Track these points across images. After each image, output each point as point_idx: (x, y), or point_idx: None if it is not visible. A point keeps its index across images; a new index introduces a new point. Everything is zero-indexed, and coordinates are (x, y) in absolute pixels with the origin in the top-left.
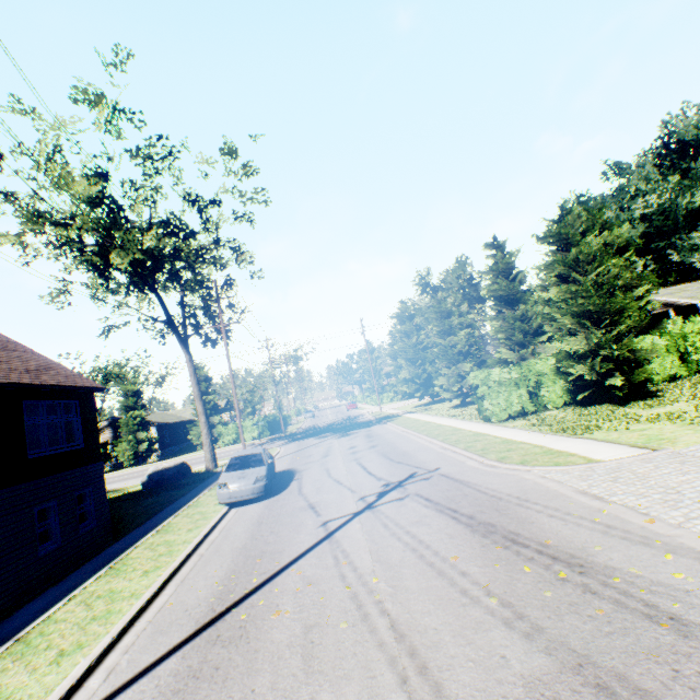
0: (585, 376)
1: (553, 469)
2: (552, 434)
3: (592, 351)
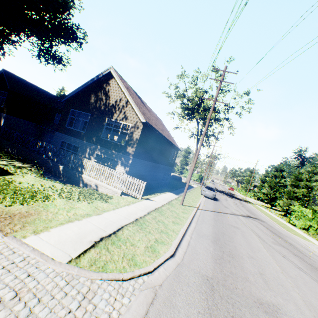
0: None
1: (301, 239)
2: (311, 237)
3: None
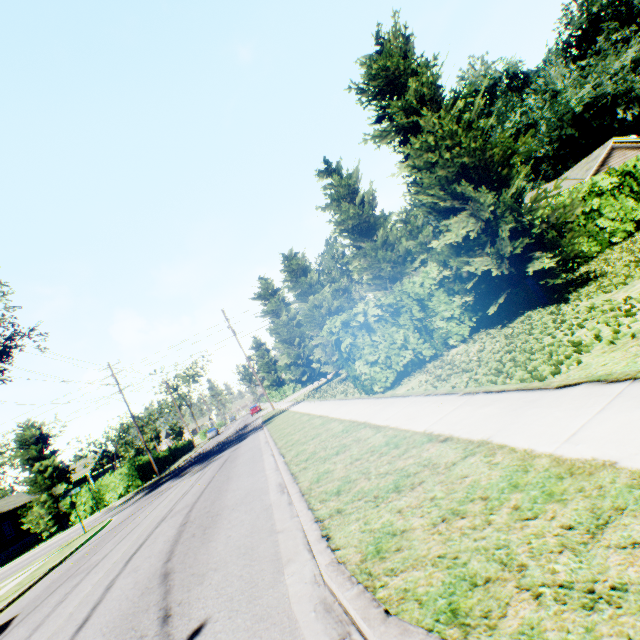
0: (493, 271)
1: None
2: (489, 392)
3: (489, 230)
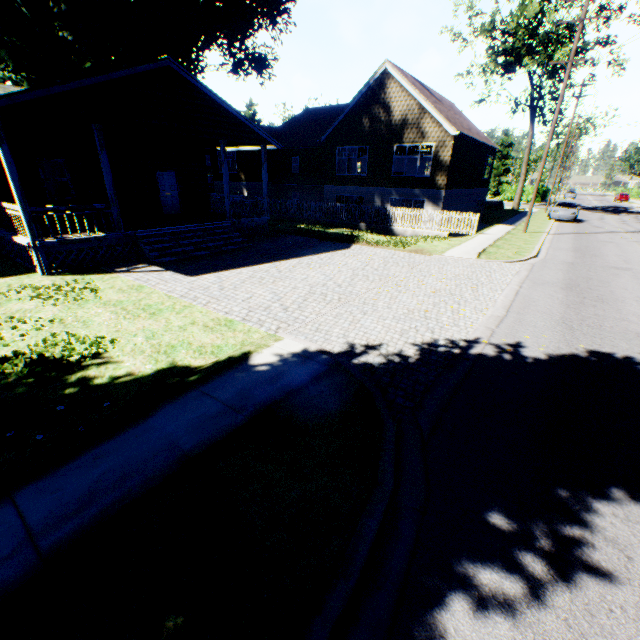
0: None
1: None
2: None
3: None
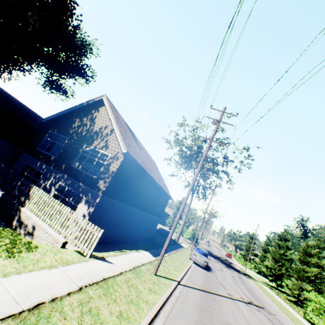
0: None
1: None
2: None
3: None
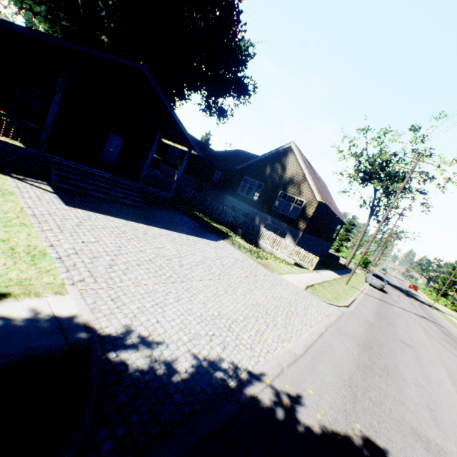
0: None
1: None
2: None
3: None
